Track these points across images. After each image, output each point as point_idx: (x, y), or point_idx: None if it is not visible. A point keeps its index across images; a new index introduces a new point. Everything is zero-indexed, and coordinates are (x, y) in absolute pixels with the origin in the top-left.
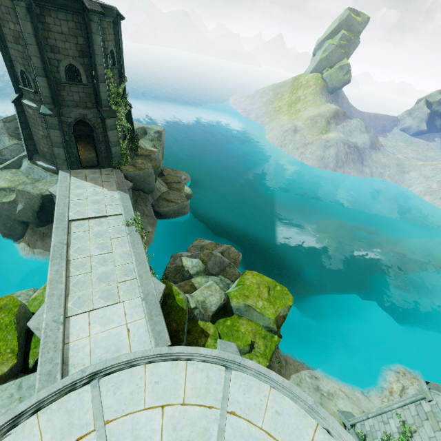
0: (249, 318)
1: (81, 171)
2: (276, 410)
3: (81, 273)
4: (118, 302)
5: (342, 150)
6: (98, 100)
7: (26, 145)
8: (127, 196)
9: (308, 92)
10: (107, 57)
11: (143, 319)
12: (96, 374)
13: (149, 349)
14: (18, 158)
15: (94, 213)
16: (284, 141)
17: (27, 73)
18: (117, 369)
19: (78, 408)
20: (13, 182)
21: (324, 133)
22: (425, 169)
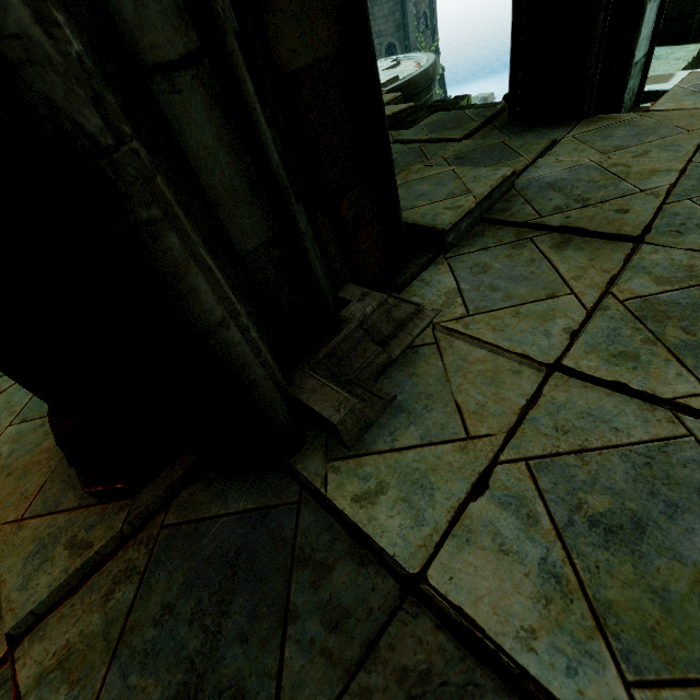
0: None
1: None
2: None
3: None
4: None
5: None
6: None
7: None
8: None
9: None
10: (420, 21)
11: None
12: None
13: None
14: None
15: None
16: None
17: None
18: None
19: None
20: None
21: None
22: None
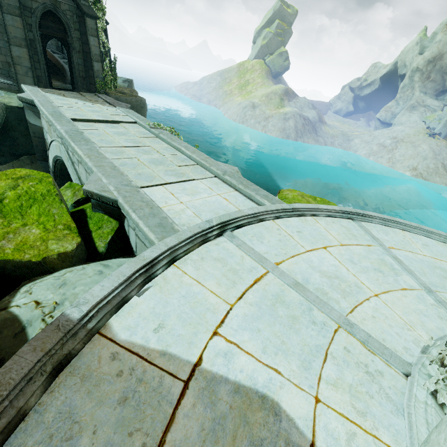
0: None
1: (53, 90)
2: (422, 243)
3: (123, 157)
4: (193, 179)
5: (299, 122)
6: None
7: None
8: (132, 111)
9: (255, 76)
10: None
11: (234, 192)
12: (225, 226)
13: (269, 205)
14: None
15: (100, 118)
16: (245, 117)
17: None
18: (246, 223)
19: (228, 257)
20: None
21: (280, 108)
22: (364, 136)
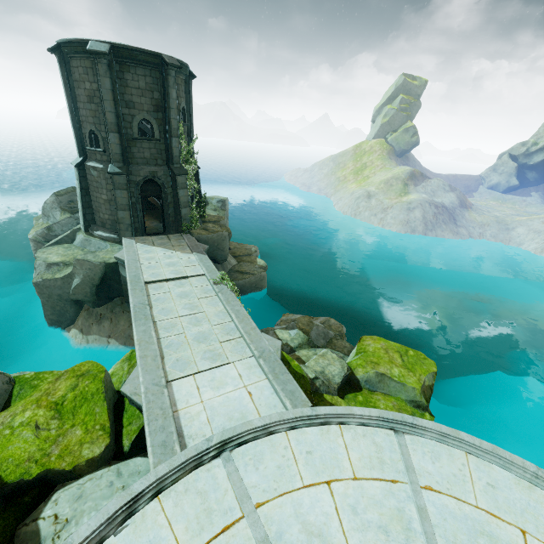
0: (385, 391)
1: (147, 238)
2: (487, 482)
3: (173, 334)
4: (227, 362)
5: (428, 211)
6: (169, 157)
7: (84, 214)
8: (206, 257)
9: (374, 158)
10: (180, 113)
11: (265, 380)
12: (226, 444)
13: (286, 411)
14: (72, 231)
15: (172, 275)
16: (357, 209)
17: (98, 132)
18: (251, 438)
19: (212, 489)
20: (67, 256)
21: (404, 195)
22: (533, 223)
